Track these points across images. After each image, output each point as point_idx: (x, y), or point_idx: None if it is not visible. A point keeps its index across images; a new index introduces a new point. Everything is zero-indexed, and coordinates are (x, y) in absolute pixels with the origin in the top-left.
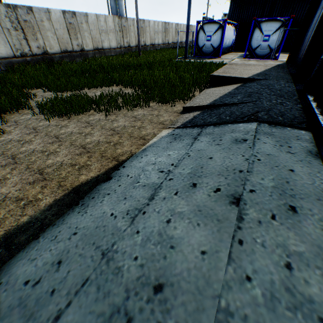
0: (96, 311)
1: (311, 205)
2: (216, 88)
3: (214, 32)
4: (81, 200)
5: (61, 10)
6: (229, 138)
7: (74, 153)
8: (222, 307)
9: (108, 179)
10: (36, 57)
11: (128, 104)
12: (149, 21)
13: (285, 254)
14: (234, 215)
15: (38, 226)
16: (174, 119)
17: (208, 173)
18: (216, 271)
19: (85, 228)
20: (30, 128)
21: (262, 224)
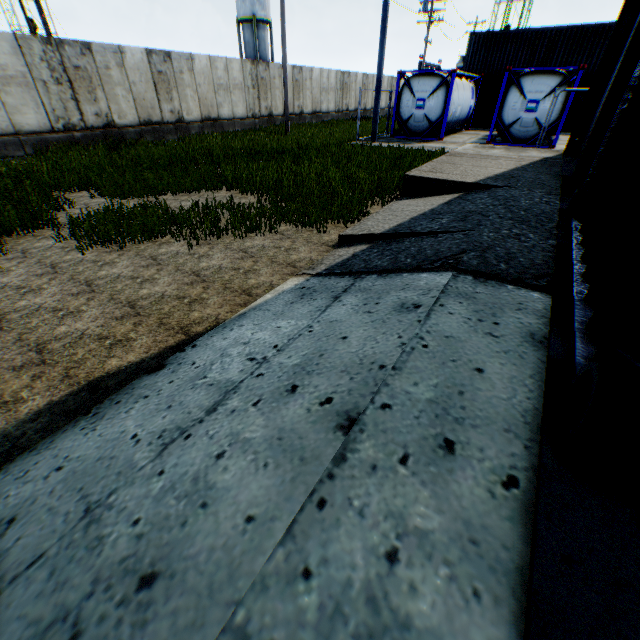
0: (30, 615)
1: (487, 441)
2: (413, 200)
3: (431, 92)
4: (97, 406)
5: (145, 49)
6: (392, 301)
7: (112, 315)
8: (235, 623)
9: (158, 369)
10: (92, 133)
11: (236, 226)
12: (312, 69)
13: (397, 533)
14: (333, 452)
15: (5, 450)
16: (318, 258)
17: (327, 367)
18: (255, 555)
19: (79, 460)
20: (46, 266)
21: (377, 471)
